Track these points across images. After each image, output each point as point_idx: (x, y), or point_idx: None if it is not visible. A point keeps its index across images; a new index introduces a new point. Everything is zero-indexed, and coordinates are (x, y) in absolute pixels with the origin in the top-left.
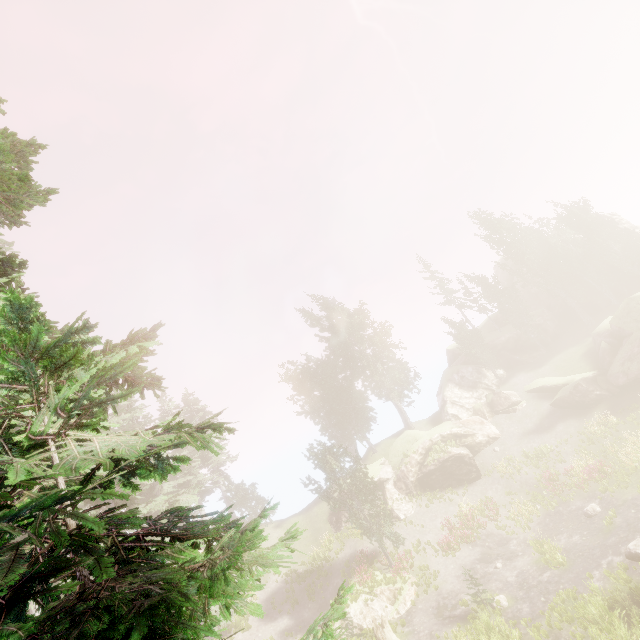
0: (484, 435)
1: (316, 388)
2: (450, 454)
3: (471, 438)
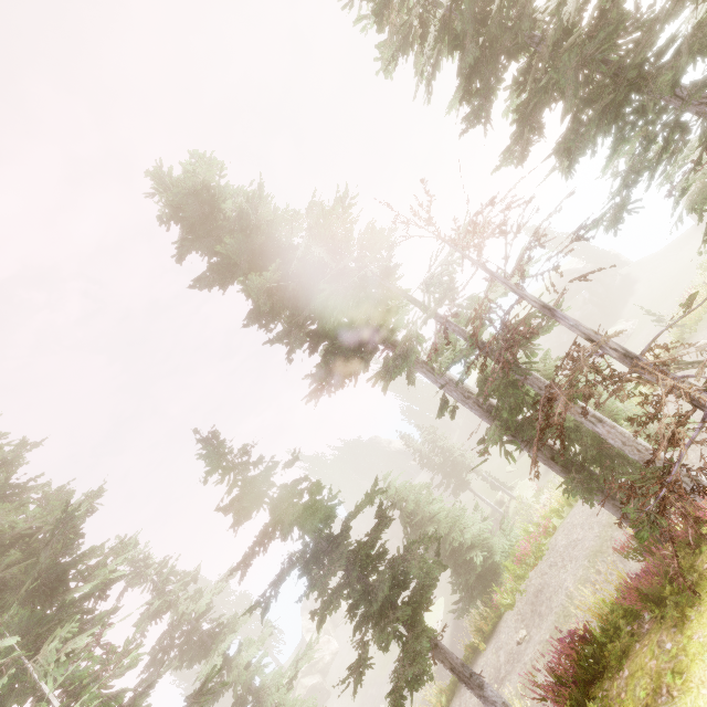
0: (330, 654)
1: (194, 676)
2: (307, 688)
3: (322, 661)
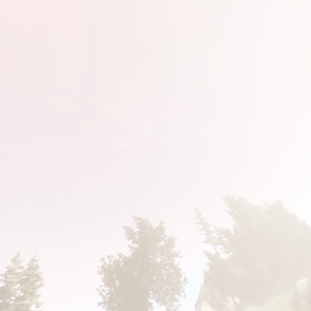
0: None
1: (118, 279)
2: None
3: None
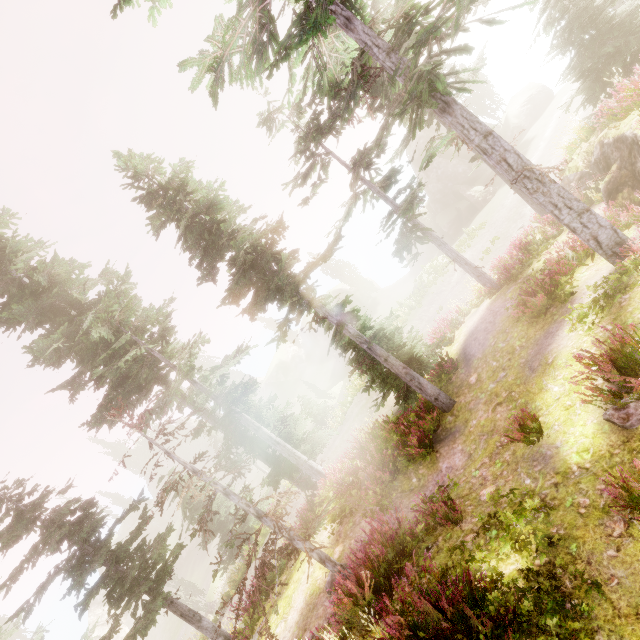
0: None
1: None
2: None
3: None
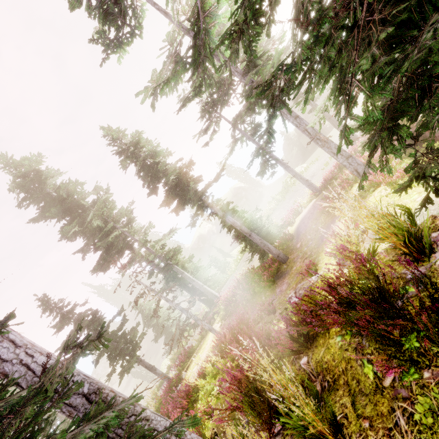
0: None
1: None
2: None
3: None
